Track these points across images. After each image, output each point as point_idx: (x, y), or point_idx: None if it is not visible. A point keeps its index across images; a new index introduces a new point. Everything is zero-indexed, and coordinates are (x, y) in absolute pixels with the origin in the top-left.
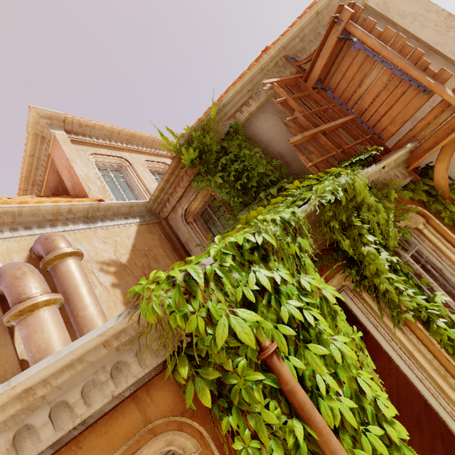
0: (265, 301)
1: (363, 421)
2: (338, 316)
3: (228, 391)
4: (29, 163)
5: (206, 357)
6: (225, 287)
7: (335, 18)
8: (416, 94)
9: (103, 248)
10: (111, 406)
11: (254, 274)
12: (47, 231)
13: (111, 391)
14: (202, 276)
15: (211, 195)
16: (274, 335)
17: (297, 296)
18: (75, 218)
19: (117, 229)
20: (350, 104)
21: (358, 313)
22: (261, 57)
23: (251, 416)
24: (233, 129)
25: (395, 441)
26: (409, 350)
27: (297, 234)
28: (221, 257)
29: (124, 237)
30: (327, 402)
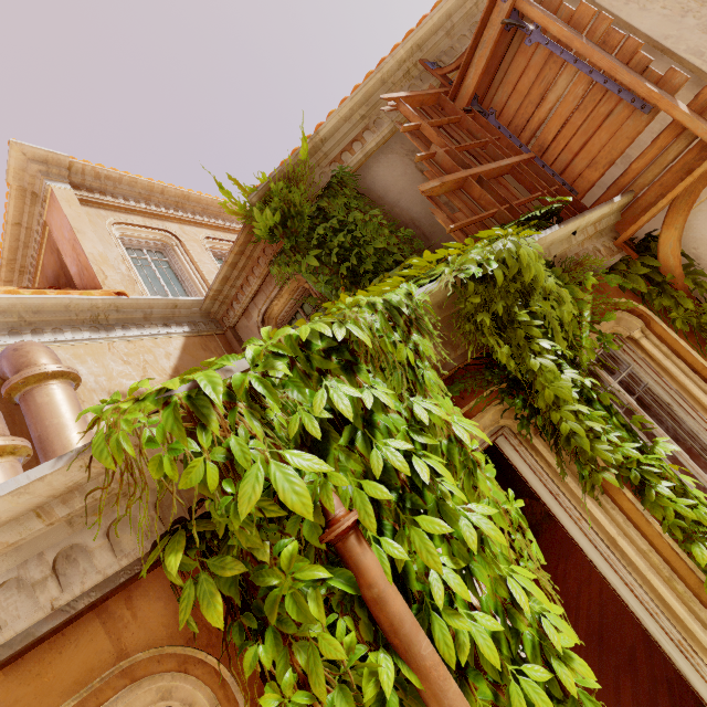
0: (344, 440)
1: (516, 657)
2: (480, 471)
3: (262, 599)
4: (13, 237)
5: (226, 538)
6: (267, 412)
7: None
8: (629, 114)
9: (122, 371)
10: (49, 626)
11: (328, 392)
12: (25, 340)
13: (50, 598)
14: (222, 389)
15: (304, 288)
16: (354, 499)
17: (404, 434)
18: (76, 322)
19: (149, 343)
20: (525, 137)
21: (527, 473)
22: (382, 61)
23: (300, 646)
24: (337, 179)
25: (571, 692)
26: (611, 536)
27: (413, 330)
28: (266, 361)
29: (160, 355)
30: (447, 621)
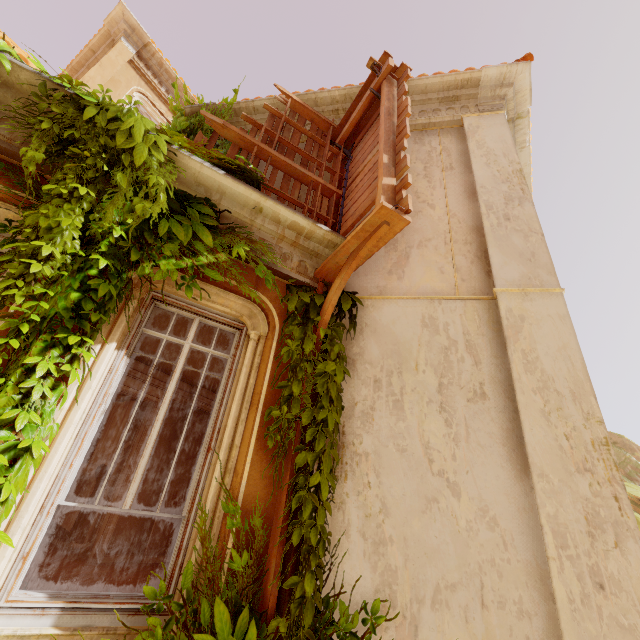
0: None
1: None
2: None
3: None
4: (86, 57)
5: None
6: None
7: (377, 65)
8: None
9: None
10: None
11: None
12: None
13: None
14: None
15: None
16: None
17: None
18: None
19: None
20: (349, 182)
21: None
22: (322, 90)
23: None
24: None
25: None
26: None
27: None
28: None
29: None
30: None
